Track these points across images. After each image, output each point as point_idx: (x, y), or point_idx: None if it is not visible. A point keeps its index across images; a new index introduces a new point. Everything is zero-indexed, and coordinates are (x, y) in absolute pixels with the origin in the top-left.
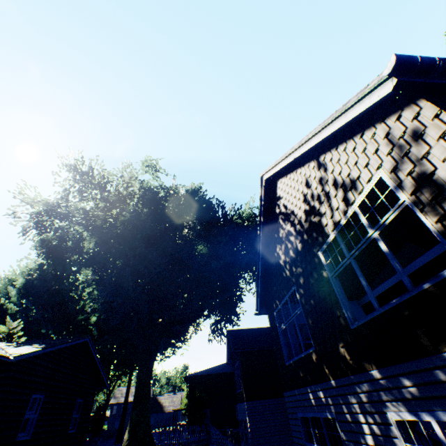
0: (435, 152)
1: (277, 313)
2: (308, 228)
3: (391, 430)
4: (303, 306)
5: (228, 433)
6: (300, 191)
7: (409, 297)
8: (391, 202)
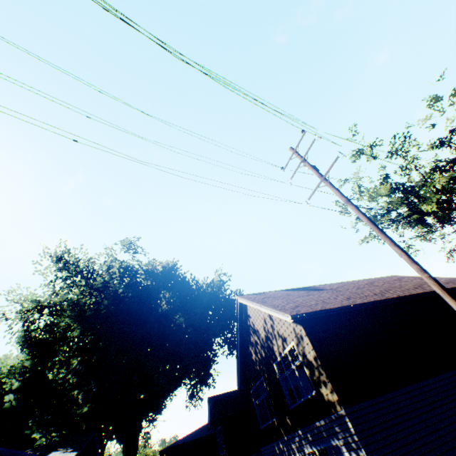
0: (306, 348)
1: (252, 391)
2: (267, 346)
3: None
4: (268, 391)
5: None
6: (261, 322)
7: (306, 399)
8: None
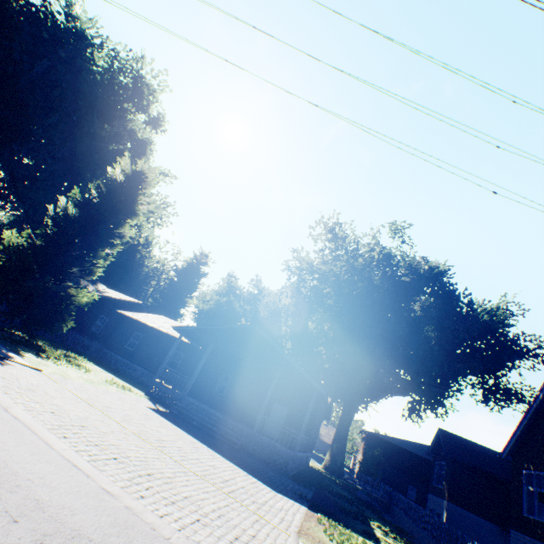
0: None
1: (525, 472)
2: None
3: None
4: None
5: None
6: None
7: None
8: None
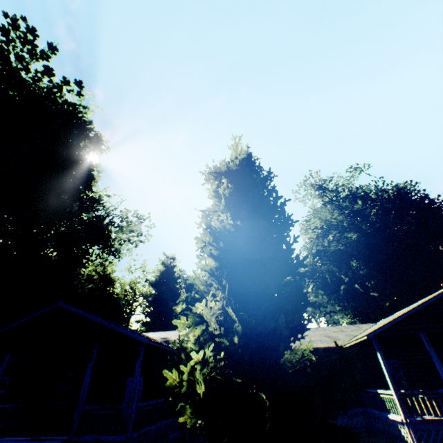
0: None
1: None
2: None
3: None
4: None
5: None
6: None
7: None
8: None
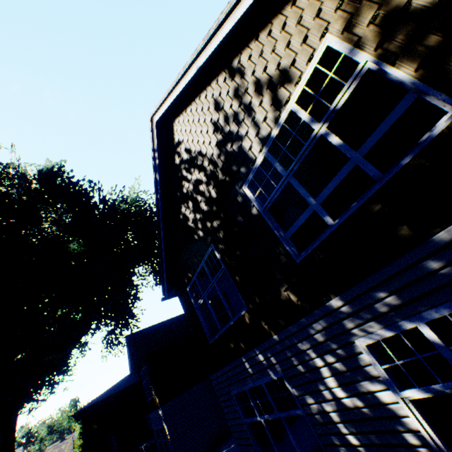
0: None
1: (190, 289)
2: (224, 163)
3: (361, 359)
4: (227, 264)
5: (142, 450)
6: (208, 121)
7: (379, 188)
8: (280, 161)
